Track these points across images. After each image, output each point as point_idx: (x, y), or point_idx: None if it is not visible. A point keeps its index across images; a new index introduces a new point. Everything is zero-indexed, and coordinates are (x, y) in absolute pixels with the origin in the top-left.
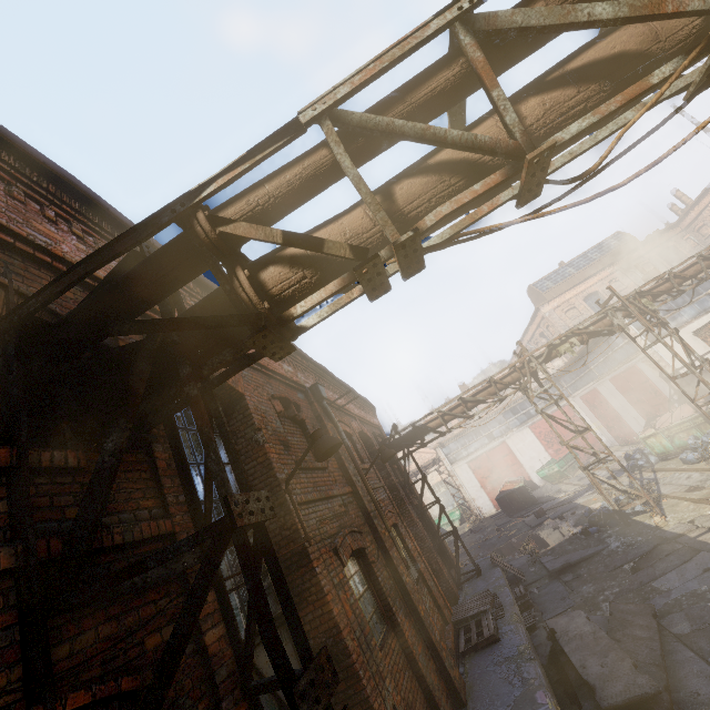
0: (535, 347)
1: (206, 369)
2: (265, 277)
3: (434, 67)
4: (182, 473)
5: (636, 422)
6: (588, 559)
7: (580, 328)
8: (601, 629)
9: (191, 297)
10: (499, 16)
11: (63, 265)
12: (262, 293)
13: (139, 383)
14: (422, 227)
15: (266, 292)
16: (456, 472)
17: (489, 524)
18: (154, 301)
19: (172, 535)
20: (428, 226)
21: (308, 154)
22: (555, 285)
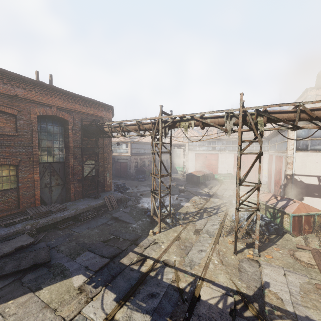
0: None
1: None
2: None
3: None
4: None
5: (273, 183)
6: (124, 222)
7: (201, 117)
8: (2, 254)
9: None
10: None
11: None
12: None
13: None
14: None
15: None
16: (188, 154)
17: (180, 181)
18: None
19: None
20: None
21: None
22: None
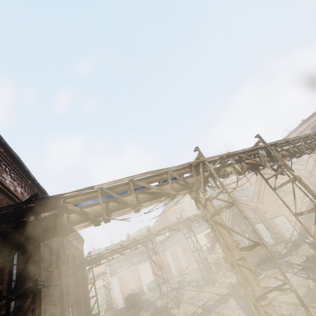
0: (161, 224)
1: (43, 238)
2: (71, 216)
3: (124, 184)
4: (10, 268)
5: (185, 266)
6: None
7: (169, 226)
8: None
9: (33, 193)
10: (137, 182)
11: (4, 187)
12: (68, 220)
13: (23, 240)
14: (112, 215)
15: (69, 220)
16: (111, 280)
17: (118, 313)
18: (37, 214)
19: (1, 291)
20: (113, 215)
21: (93, 192)
22: (172, 202)
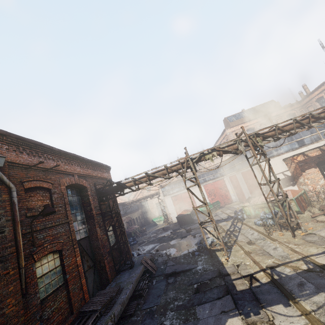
0: None
1: None
2: None
3: None
4: None
5: (247, 194)
6: (185, 272)
7: (220, 147)
8: None
9: None
10: None
11: None
12: None
13: None
14: None
15: None
16: (165, 200)
17: (171, 227)
18: None
19: None
20: None
21: None
22: (236, 120)
